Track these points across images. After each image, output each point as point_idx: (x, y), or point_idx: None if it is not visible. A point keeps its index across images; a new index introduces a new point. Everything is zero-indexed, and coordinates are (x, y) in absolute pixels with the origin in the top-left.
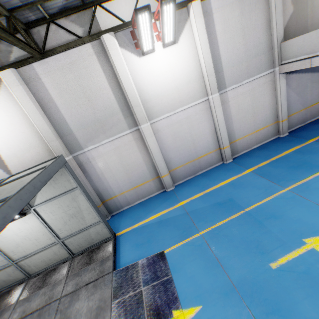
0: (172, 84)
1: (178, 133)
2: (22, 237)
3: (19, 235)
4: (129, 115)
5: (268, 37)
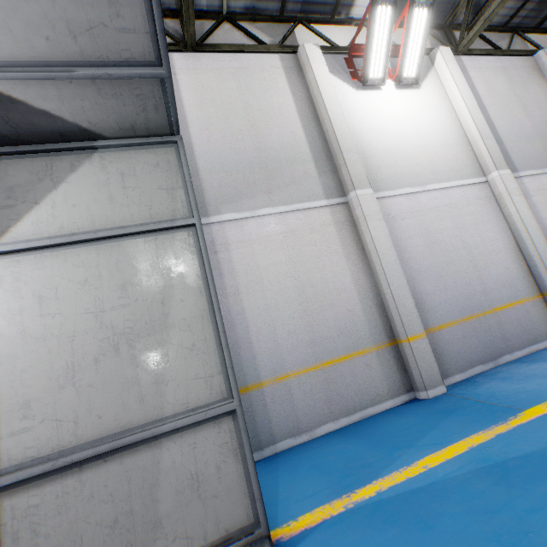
0: (415, 141)
1: (435, 233)
2: None
3: None
4: (329, 172)
5: None
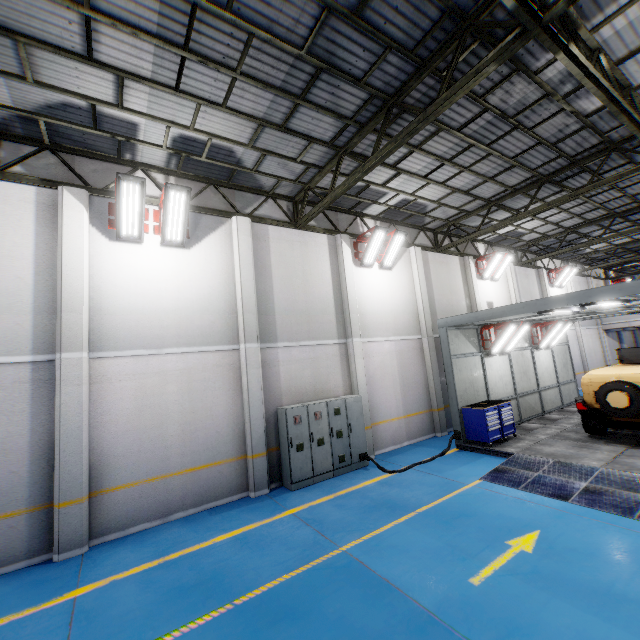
0: None
1: None
2: (545, 367)
3: (544, 364)
4: None
5: None
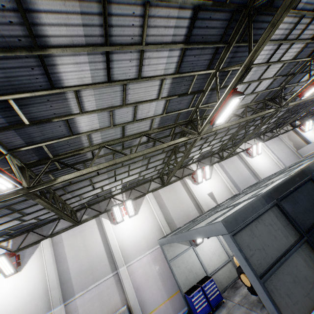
0: (266, 166)
1: None
2: None
3: None
4: (256, 178)
5: (290, 150)
